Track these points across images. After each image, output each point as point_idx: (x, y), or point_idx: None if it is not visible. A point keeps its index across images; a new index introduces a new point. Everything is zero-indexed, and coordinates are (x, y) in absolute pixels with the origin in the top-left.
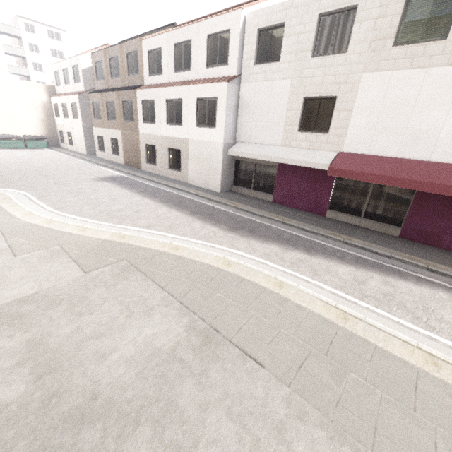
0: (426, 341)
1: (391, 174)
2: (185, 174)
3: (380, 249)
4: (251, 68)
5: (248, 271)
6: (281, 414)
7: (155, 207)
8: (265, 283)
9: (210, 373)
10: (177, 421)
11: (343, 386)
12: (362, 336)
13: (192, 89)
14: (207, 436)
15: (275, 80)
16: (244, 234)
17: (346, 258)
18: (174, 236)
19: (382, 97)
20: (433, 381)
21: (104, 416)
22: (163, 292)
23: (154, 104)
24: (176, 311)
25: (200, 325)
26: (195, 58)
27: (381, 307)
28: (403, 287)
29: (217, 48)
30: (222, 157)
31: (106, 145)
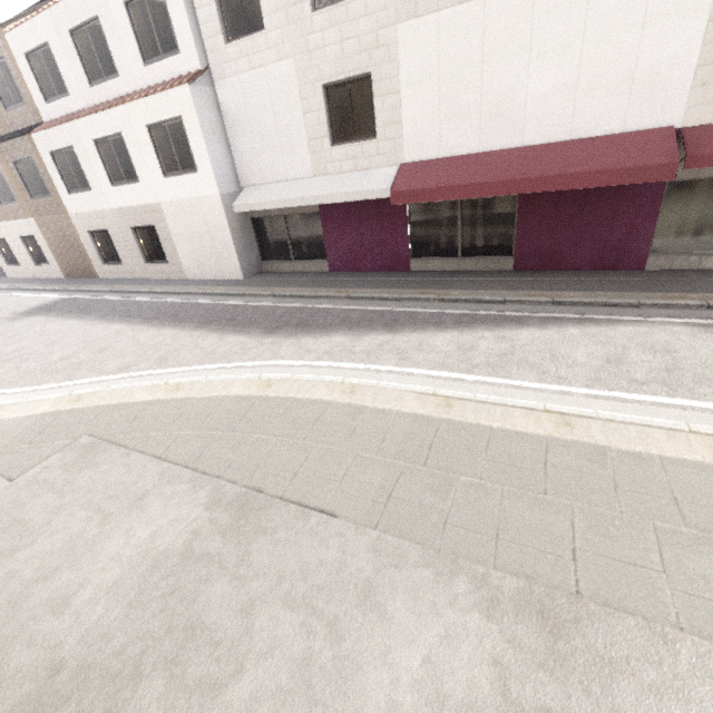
0: (557, 398)
1: (477, 180)
2: (176, 264)
3: (490, 295)
4: (222, 52)
5: (300, 386)
6: (367, 570)
7: (133, 333)
8: (328, 395)
9: (254, 556)
10: (206, 648)
11: (451, 498)
12: (473, 422)
13: (132, 110)
14: (257, 648)
15: (268, 65)
16: (290, 332)
17: (445, 322)
18: (173, 370)
19: (435, 60)
20: (567, 447)
21: (76, 693)
22: (161, 463)
23: (74, 153)
24: (187, 486)
25: (231, 492)
26: (119, 50)
27: (496, 374)
28: (524, 337)
29: (150, 24)
30: (225, 219)
31: (17, 253)
